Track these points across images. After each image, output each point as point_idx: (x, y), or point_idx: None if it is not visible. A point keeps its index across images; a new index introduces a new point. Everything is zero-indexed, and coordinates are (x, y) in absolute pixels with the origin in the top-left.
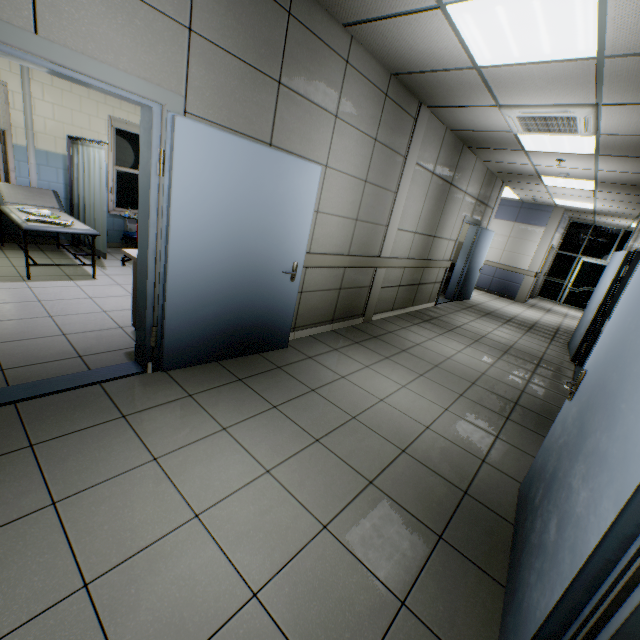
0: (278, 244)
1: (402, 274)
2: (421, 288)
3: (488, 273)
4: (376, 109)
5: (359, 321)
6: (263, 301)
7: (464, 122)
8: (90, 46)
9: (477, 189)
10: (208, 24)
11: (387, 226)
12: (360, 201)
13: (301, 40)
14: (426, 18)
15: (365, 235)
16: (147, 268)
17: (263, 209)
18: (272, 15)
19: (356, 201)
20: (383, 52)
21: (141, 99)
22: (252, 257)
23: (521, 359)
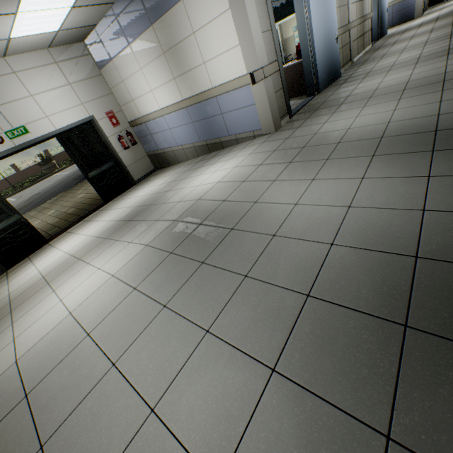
0: (331, 28)
1: (356, 31)
2: (364, 37)
3: (387, 14)
4: None
5: (350, 64)
6: (332, 56)
7: None
8: None
9: None
10: None
11: (347, 5)
12: None
13: None
14: None
15: (342, 14)
16: (309, 54)
17: (326, 14)
18: None
19: None
20: None
21: None
22: (327, 37)
23: (442, 28)
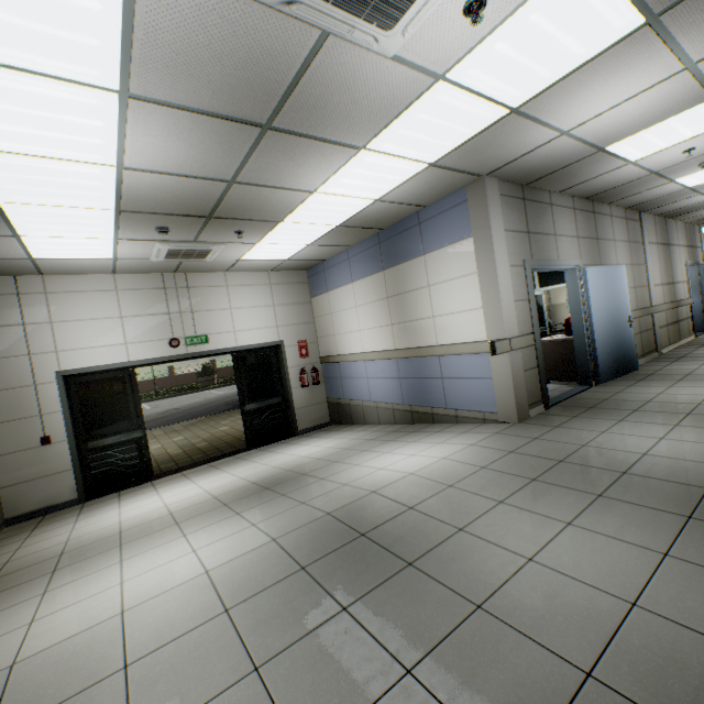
0: (620, 308)
1: (665, 316)
2: (679, 324)
3: None
4: (624, 227)
5: (655, 355)
6: (622, 341)
7: (670, 208)
8: (564, 257)
9: (683, 239)
10: (579, 232)
11: (647, 286)
12: (632, 276)
13: (597, 219)
14: (661, 186)
15: (640, 295)
16: (583, 333)
17: (612, 293)
18: (590, 217)
19: (631, 277)
20: (625, 203)
21: (573, 267)
22: (614, 318)
23: None
